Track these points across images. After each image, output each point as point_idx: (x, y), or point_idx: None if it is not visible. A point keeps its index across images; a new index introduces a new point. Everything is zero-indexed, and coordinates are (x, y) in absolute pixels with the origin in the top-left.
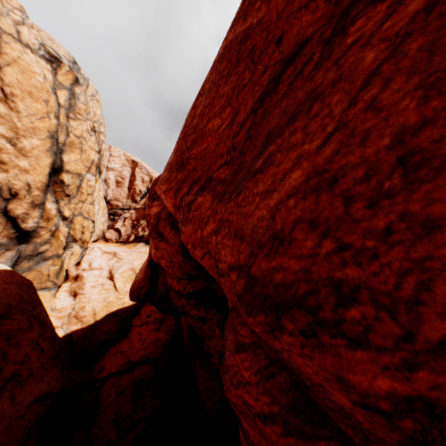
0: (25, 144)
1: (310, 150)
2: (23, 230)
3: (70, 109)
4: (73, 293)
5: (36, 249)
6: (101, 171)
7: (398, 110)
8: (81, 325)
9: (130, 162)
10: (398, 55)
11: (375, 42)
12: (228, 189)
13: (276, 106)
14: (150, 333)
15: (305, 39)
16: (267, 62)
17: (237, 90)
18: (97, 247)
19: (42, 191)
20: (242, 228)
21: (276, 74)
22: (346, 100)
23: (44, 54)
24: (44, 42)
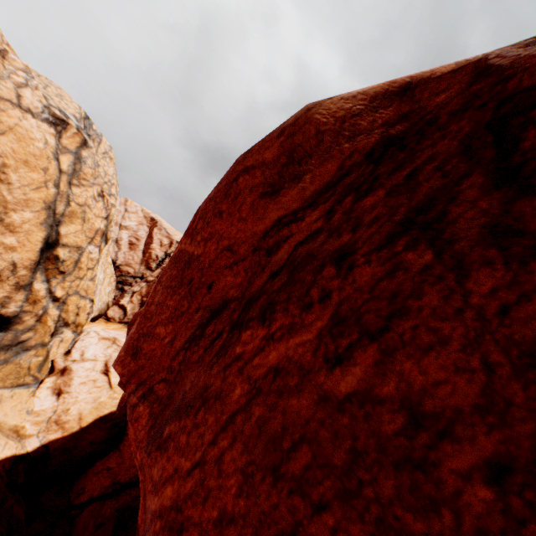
0: (14, 218)
1: (183, 468)
2: (2, 316)
3: (74, 174)
4: (57, 391)
5: (16, 338)
6: (108, 239)
7: (227, 486)
8: (63, 432)
9: (149, 220)
10: (248, 411)
11: (245, 374)
12: (159, 419)
13: (192, 367)
14: None
15: (228, 298)
16: (201, 300)
17: (178, 314)
18: (94, 331)
19: (31, 270)
20: (146, 496)
21: (204, 320)
22: (214, 431)
23: (48, 116)
24: (49, 103)
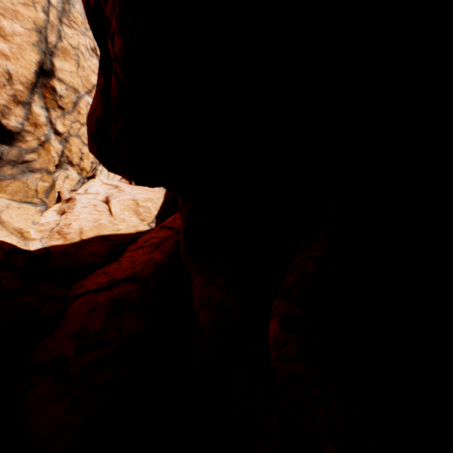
0: (4, 25)
1: None
2: (4, 127)
3: (64, 13)
4: (61, 212)
5: (21, 156)
6: None
7: None
8: (64, 241)
9: None
10: None
11: None
12: None
13: None
14: (143, 255)
15: None
16: None
17: None
18: (99, 179)
19: (28, 90)
20: None
21: None
22: None
23: None
24: None
